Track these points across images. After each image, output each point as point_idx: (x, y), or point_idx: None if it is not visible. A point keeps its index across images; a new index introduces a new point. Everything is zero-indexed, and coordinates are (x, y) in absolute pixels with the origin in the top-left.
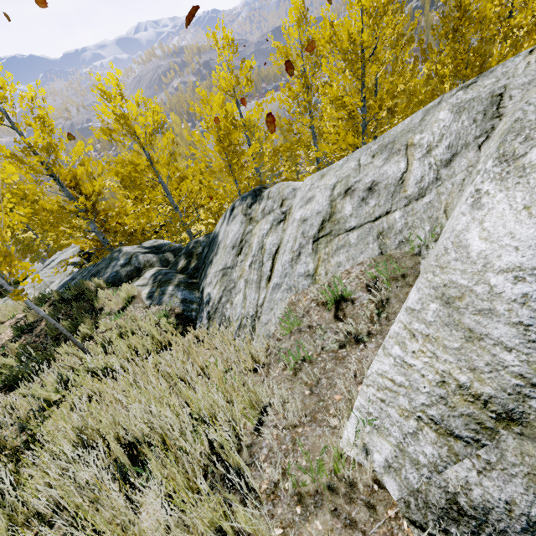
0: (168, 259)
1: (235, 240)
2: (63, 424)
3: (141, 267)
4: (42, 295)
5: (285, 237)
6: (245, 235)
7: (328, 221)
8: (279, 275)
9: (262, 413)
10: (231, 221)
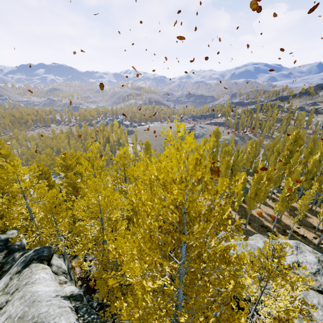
0: None
1: None
2: None
3: None
4: None
5: None
6: None
7: None
8: None
9: None
10: (7, 275)
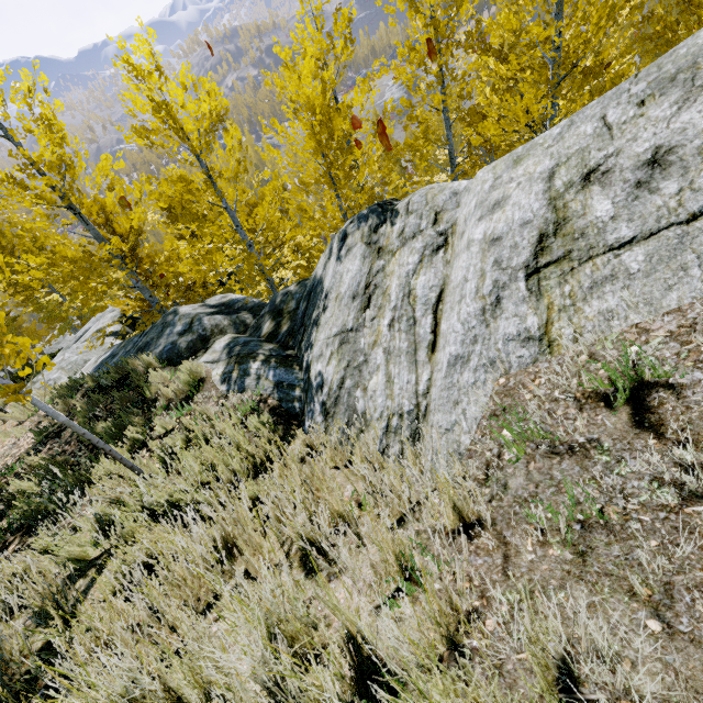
0: (245, 321)
1: (356, 286)
2: (103, 628)
3: (207, 335)
4: (72, 380)
5: (453, 273)
6: (373, 276)
7: (555, 235)
8: (459, 339)
9: (565, 693)
10: (344, 256)
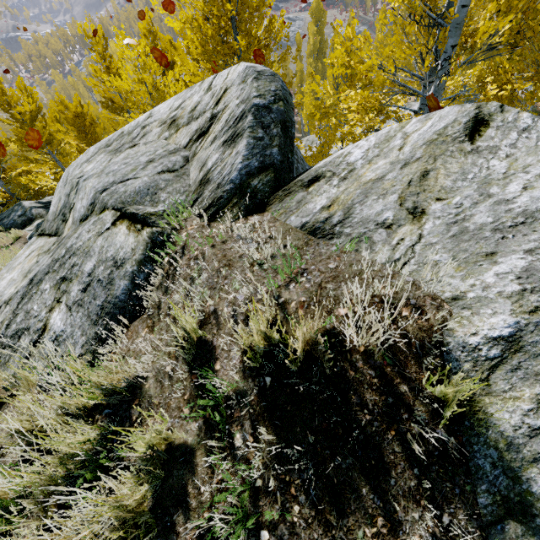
0: None
1: None
2: None
3: (33, 218)
4: None
5: None
6: None
7: None
8: None
9: None
10: None
